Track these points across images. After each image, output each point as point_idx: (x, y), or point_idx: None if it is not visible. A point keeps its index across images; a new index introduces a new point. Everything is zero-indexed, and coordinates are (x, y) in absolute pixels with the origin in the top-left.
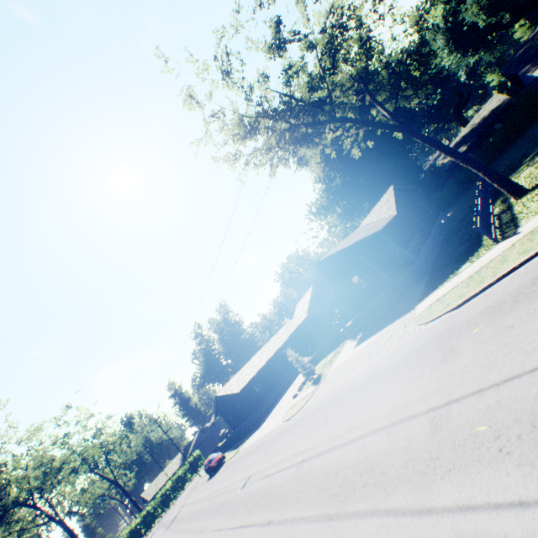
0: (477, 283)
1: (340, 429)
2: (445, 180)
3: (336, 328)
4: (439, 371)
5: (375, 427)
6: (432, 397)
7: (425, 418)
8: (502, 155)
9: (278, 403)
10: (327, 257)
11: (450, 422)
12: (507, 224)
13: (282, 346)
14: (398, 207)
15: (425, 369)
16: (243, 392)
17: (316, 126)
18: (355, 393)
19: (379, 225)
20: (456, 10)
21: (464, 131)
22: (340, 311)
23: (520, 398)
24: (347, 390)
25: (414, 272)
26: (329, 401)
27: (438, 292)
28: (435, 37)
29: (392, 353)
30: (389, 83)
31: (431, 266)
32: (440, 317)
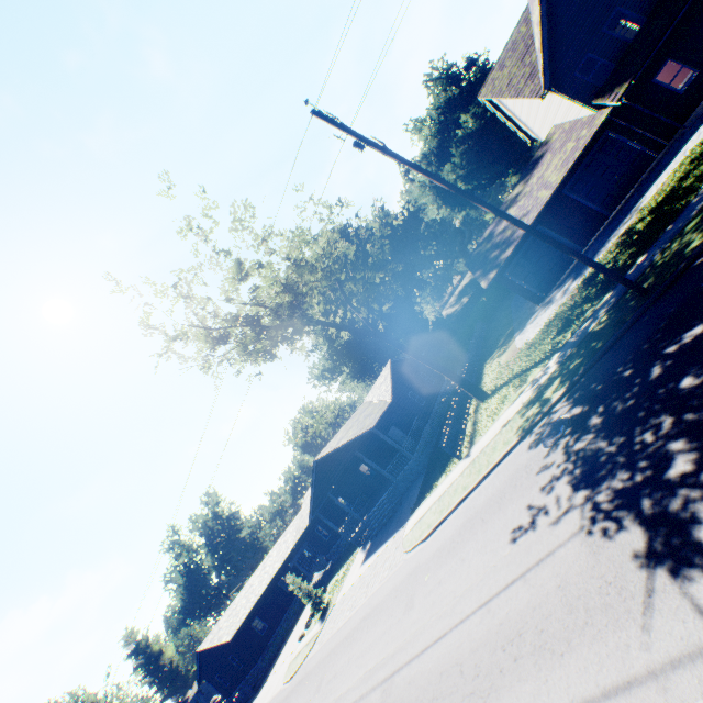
0: (439, 512)
1: (327, 702)
2: (453, 333)
3: (345, 535)
4: (399, 627)
5: (350, 701)
6: (388, 663)
7: (379, 691)
8: (495, 315)
9: (285, 647)
10: (323, 456)
11: (390, 698)
12: (470, 435)
13: (291, 554)
14: (397, 385)
15: (393, 622)
16: (237, 637)
17: (294, 327)
18: (347, 645)
19: (374, 417)
20: (439, 171)
21: (465, 280)
22: (353, 506)
23: (423, 673)
24: (343, 638)
25: (413, 468)
26: (328, 653)
27: (421, 509)
28: (424, 193)
29: (381, 588)
30: (358, 295)
31: (429, 459)
32: (415, 547)
